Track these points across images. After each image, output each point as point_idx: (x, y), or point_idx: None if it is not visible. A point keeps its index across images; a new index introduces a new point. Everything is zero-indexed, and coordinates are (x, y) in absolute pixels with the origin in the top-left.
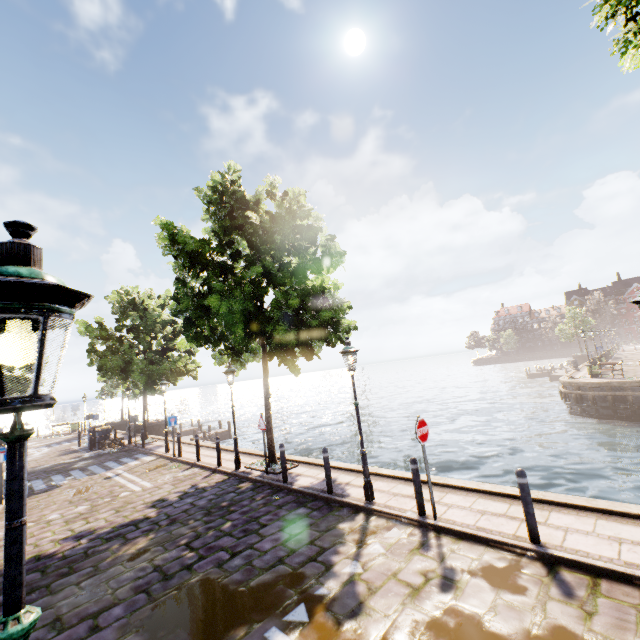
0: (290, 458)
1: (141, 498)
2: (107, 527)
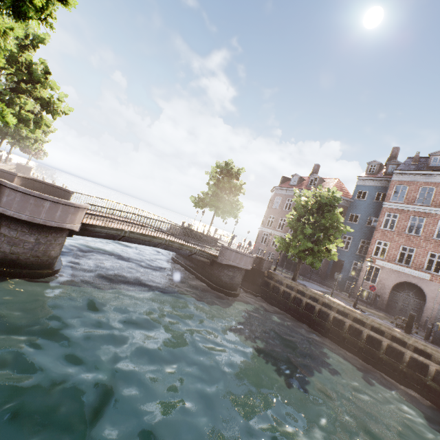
0: None
1: None
2: None
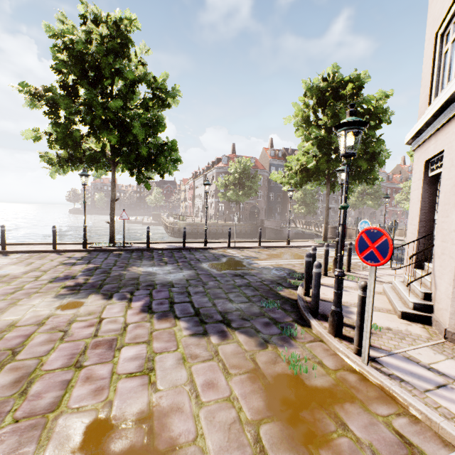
0: (118, 242)
1: (36, 266)
2: (75, 273)
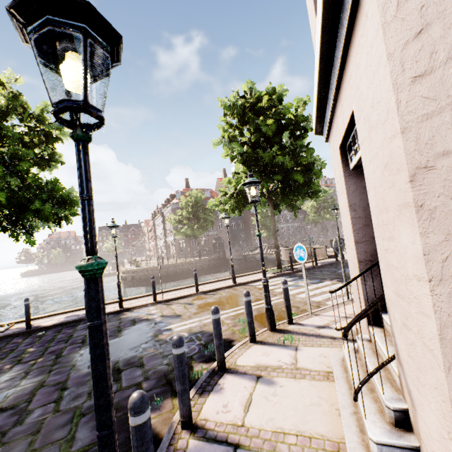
0: None
1: None
2: None
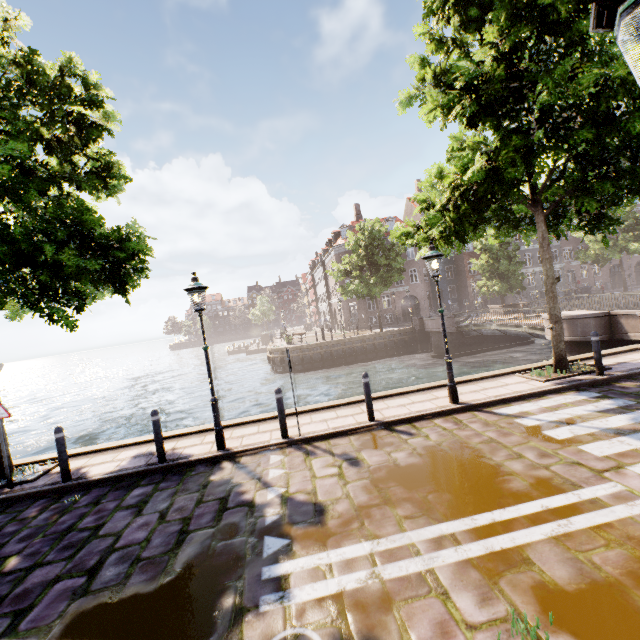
0: (36, 459)
1: None
2: None
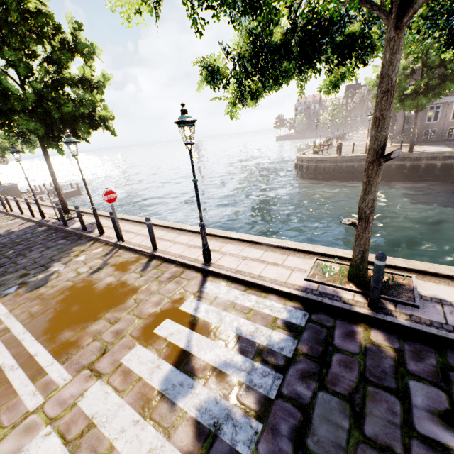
0: (82, 211)
1: None
2: None
